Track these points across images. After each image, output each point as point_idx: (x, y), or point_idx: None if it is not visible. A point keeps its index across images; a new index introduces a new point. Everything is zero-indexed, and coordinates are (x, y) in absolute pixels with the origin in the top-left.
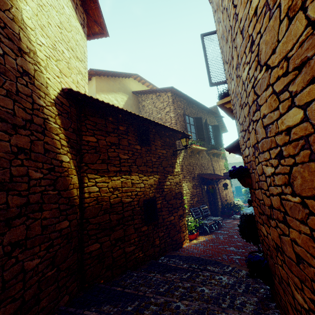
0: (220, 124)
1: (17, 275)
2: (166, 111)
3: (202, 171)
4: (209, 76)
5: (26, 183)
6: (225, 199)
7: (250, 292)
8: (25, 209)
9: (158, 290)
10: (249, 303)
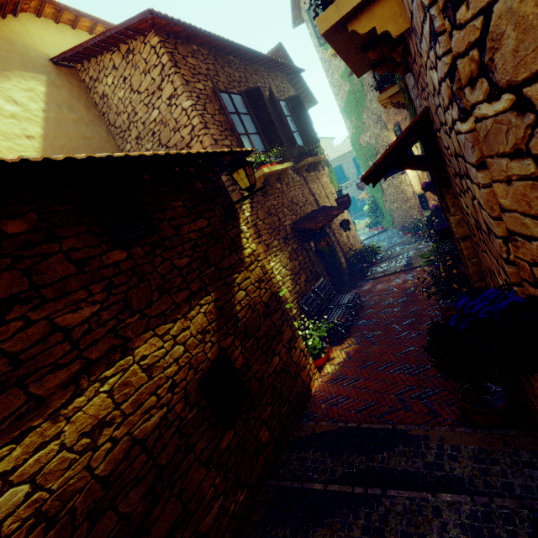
0: (299, 89)
1: None
2: (166, 96)
3: (297, 215)
4: None
5: None
6: (350, 247)
7: None
8: None
9: None
10: None
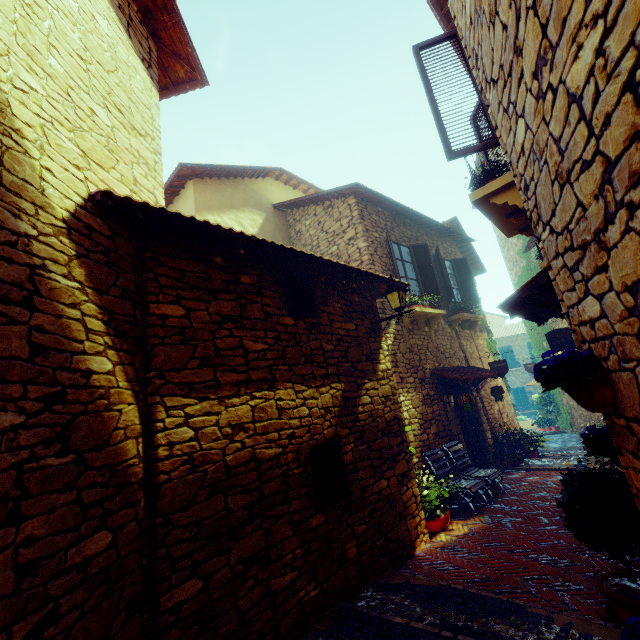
0: (467, 256)
1: None
2: (347, 237)
3: (441, 363)
4: (444, 136)
5: None
6: (500, 423)
7: None
8: None
9: None
10: None
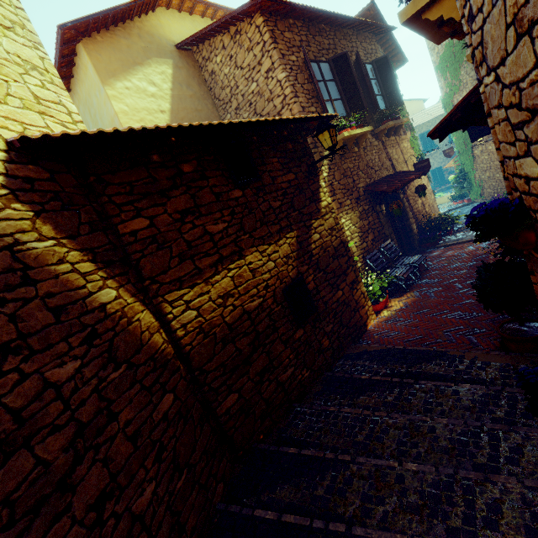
0: (388, 49)
1: (131, 531)
2: (264, 70)
3: (371, 178)
4: None
5: (55, 400)
6: (423, 214)
7: (521, 414)
8: (83, 440)
9: (355, 439)
10: (529, 446)
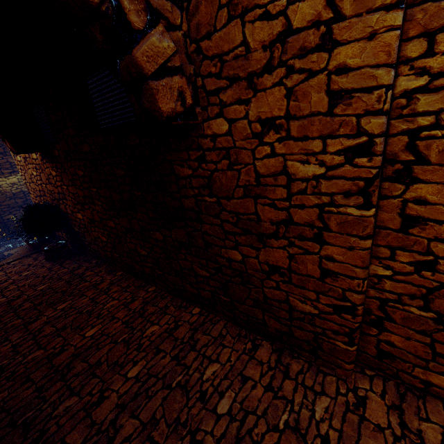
0: None
1: None
2: None
3: None
4: None
5: None
6: None
7: None
8: None
9: None
10: None
